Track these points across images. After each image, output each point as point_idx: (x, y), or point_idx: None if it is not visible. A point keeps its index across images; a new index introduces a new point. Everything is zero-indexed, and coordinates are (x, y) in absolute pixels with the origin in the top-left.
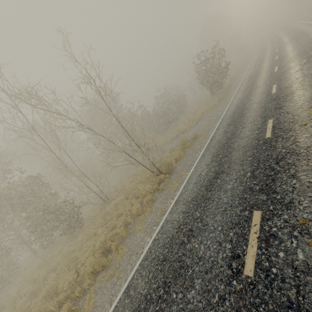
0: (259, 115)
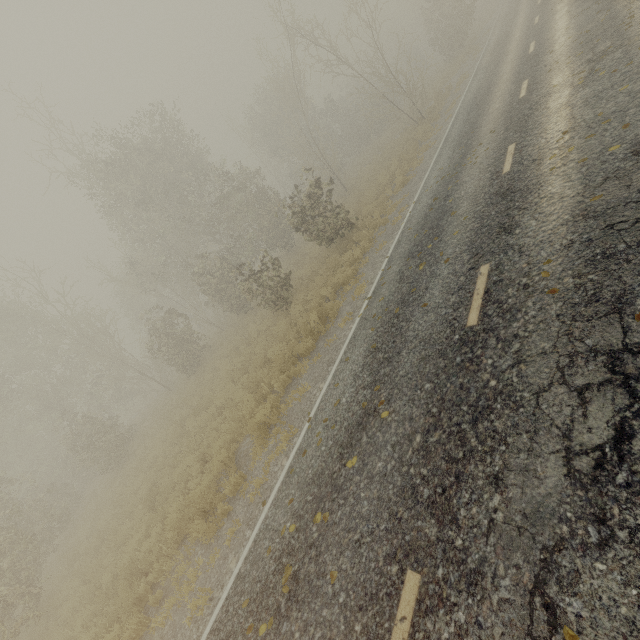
0: (526, 22)
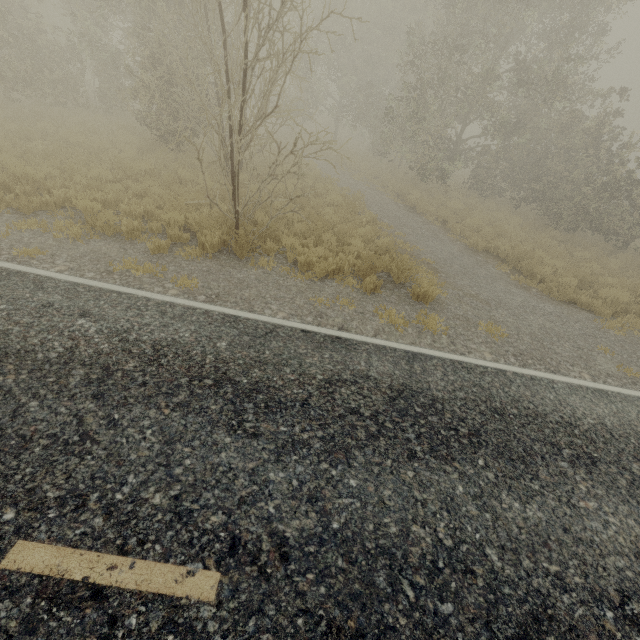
0: (356, 529)
